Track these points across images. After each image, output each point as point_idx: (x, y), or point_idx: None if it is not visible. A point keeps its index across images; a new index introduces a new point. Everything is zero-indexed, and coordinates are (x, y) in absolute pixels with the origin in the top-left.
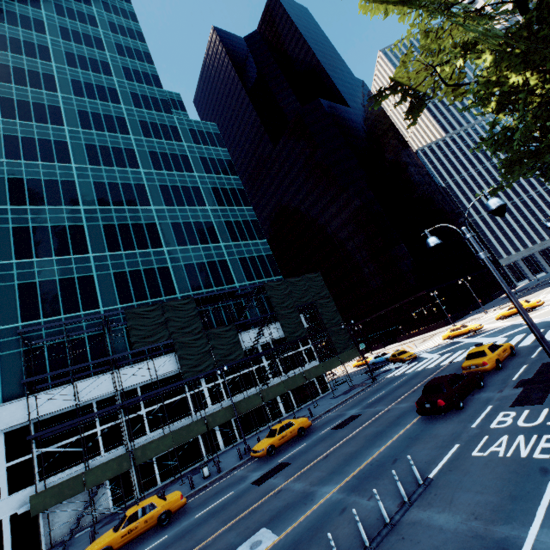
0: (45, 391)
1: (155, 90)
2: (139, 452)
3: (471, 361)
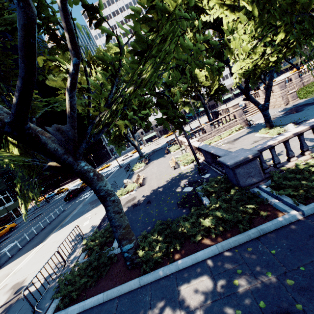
0: None
1: None
2: None
3: (83, 184)
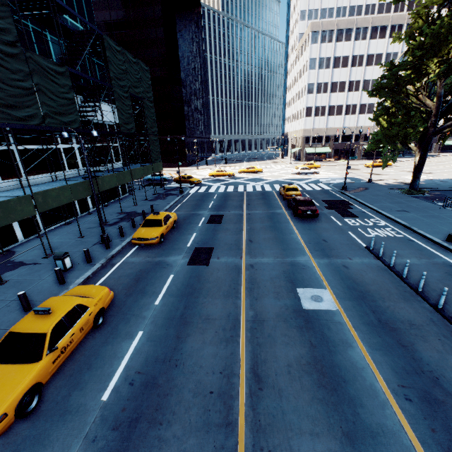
0: None
1: None
2: None
3: (292, 192)
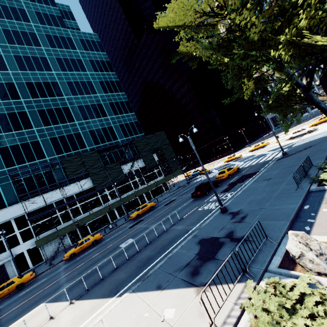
0: (28, 200)
1: (51, 9)
2: (80, 221)
3: (219, 175)
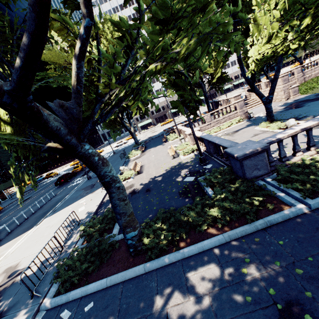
0: None
1: None
2: None
3: (75, 169)
